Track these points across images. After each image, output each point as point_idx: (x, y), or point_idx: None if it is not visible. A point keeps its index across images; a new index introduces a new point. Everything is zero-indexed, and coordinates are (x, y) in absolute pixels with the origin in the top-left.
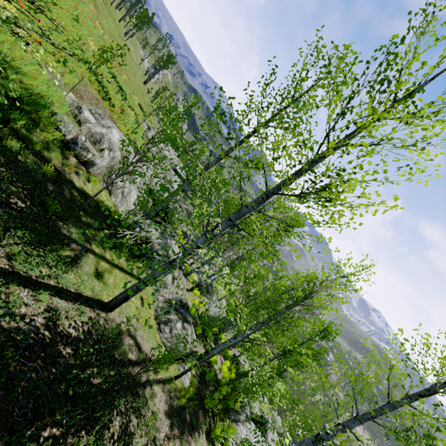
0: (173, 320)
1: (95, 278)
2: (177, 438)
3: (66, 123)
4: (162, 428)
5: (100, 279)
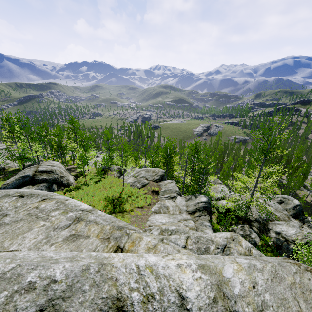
0: None
1: None
2: None
3: None
4: None
5: None
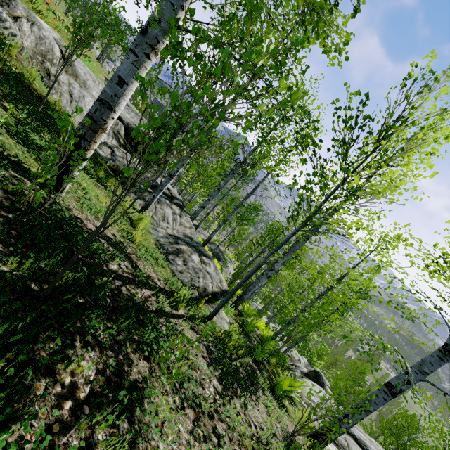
0: (185, 250)
1: (12, 138)
2: (235, 396)
3: None
4: (205, 380)
5: (27, 148)
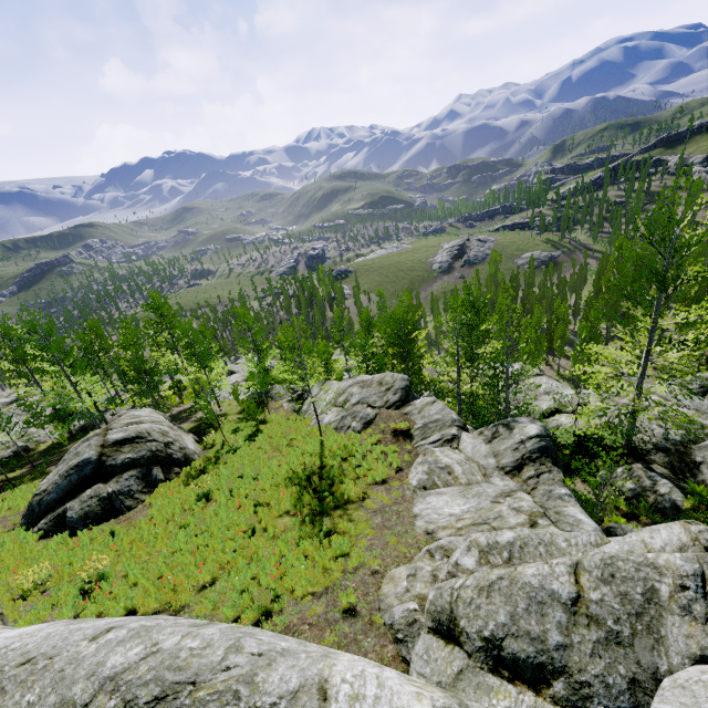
0: None
1: None
2: None
3: (3, 455)
4: None
5: None
